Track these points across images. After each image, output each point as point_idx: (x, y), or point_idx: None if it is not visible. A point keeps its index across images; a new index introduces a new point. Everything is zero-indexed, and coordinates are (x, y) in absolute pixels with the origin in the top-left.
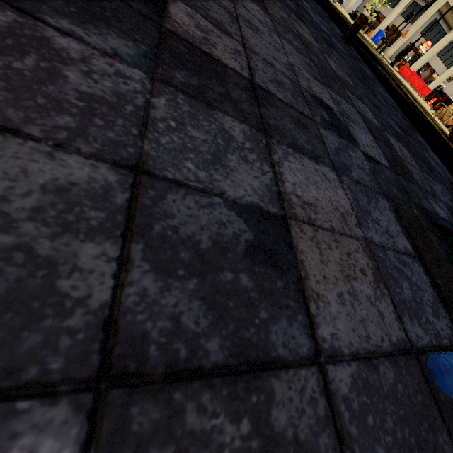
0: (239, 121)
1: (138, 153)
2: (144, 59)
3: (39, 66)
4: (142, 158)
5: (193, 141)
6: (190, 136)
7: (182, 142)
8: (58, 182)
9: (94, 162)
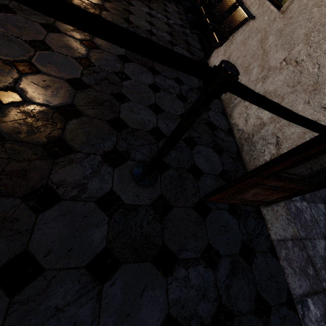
0: (321, 203)
1: (322, 233)
2: (302, 195)
3: (303, 217)
4: (323, 234)
5: (323, 221)
6: (322, 220)
7: (322, 223)
8: (324, 247)
9: (322, 240)
